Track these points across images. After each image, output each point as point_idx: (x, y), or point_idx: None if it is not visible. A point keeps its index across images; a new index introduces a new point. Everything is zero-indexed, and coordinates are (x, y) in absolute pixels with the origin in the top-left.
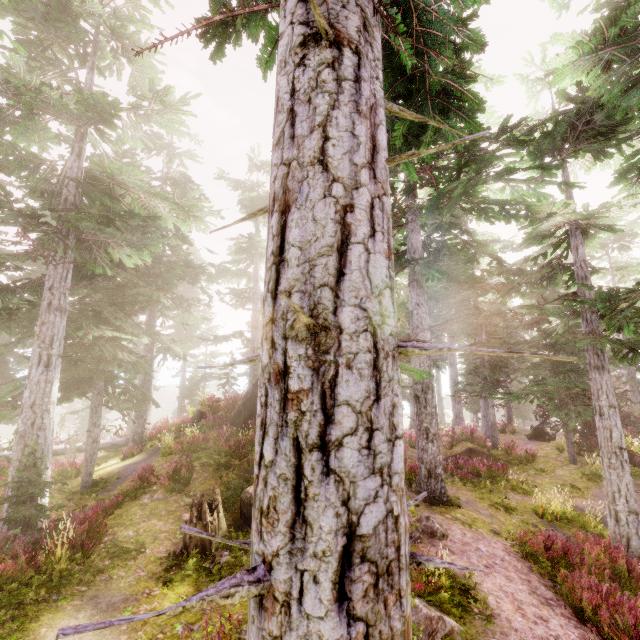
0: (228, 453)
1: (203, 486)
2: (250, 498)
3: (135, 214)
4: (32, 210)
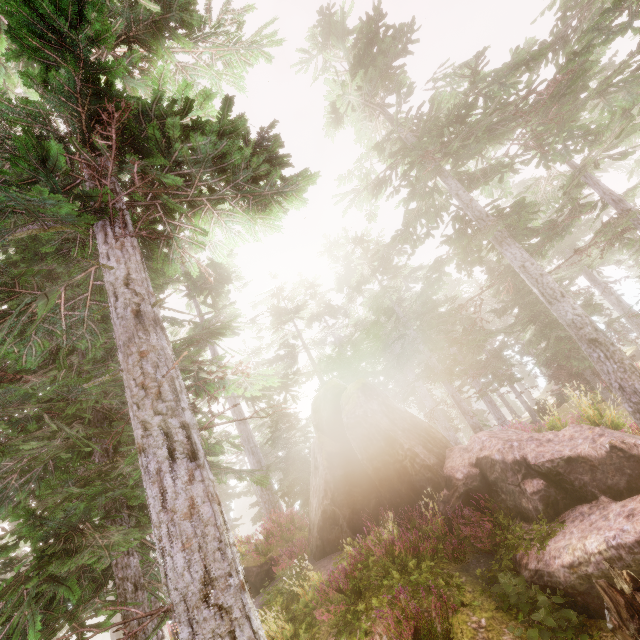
0: (416, 561)
1: (461, 633)
2: (632, 548)
3: (267, 139)
4: (98, 94)
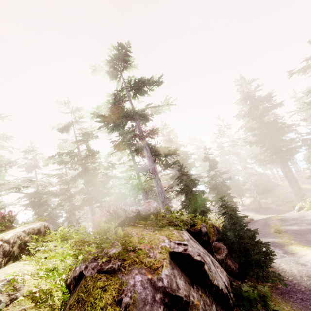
0: None
1: None
2: None
3: None
4: None
